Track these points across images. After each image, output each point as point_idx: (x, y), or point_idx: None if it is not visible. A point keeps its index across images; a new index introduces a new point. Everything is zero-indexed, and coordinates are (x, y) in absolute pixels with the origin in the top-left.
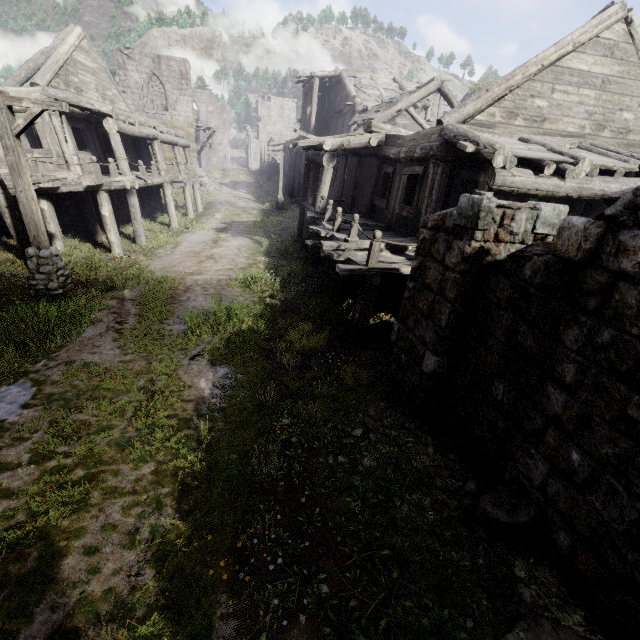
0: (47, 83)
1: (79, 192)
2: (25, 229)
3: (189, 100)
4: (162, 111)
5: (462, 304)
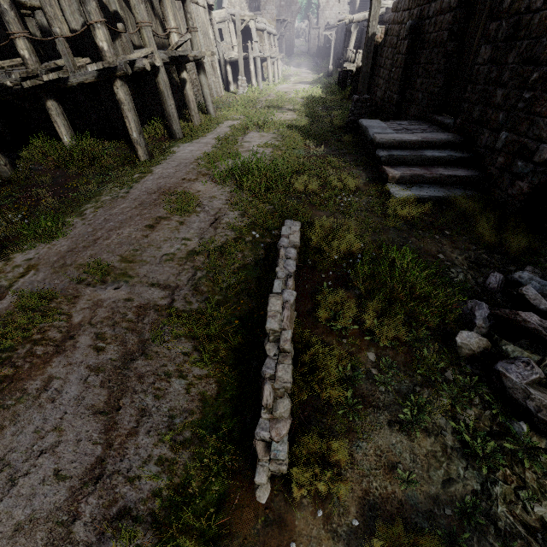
0: (227, 6)
1: (236, 63)
2: (227, 76)
3: (274, 0)
4: (257, 12)
5: (372, 60)
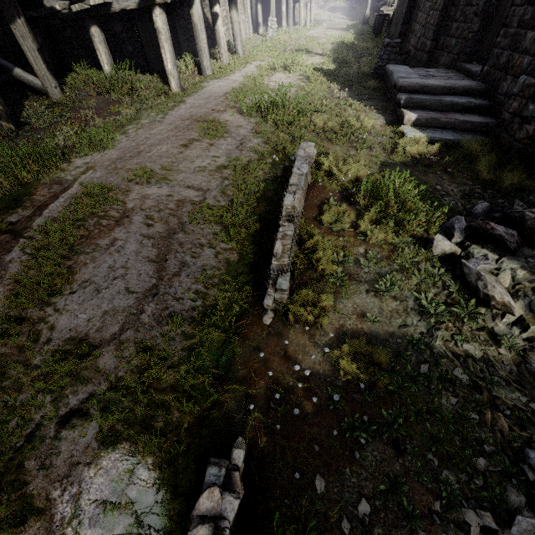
0: None
1: (268, 2)
2: (257, 16)
3: None
4: None
5: (411, 2)
